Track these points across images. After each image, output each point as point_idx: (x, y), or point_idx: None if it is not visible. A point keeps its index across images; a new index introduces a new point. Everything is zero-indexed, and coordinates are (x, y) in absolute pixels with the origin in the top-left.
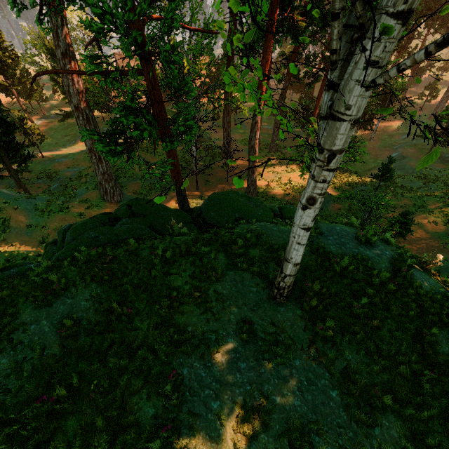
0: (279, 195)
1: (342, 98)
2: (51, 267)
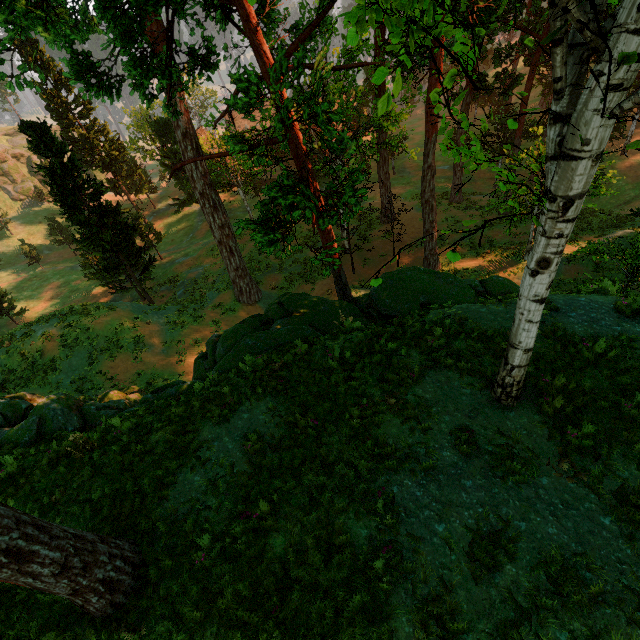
0: (475, 264)
1: (576, 133)
2: (217, 381)
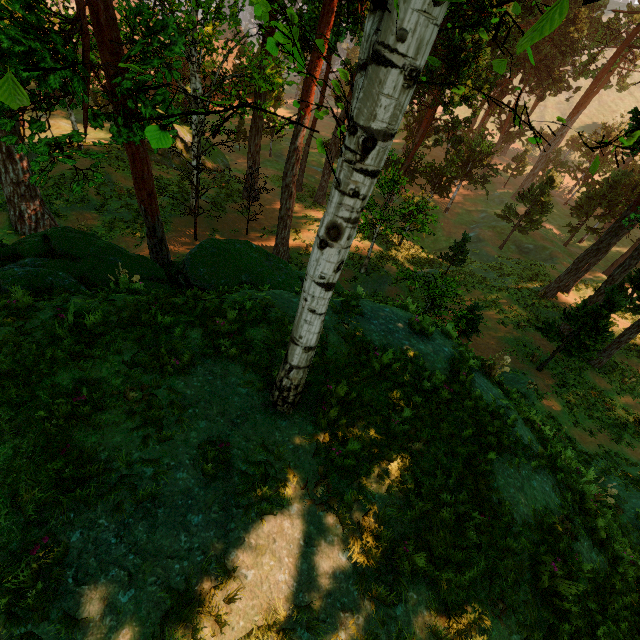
0: None
1: (393, 14)
2: None
